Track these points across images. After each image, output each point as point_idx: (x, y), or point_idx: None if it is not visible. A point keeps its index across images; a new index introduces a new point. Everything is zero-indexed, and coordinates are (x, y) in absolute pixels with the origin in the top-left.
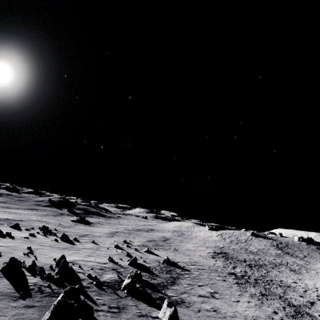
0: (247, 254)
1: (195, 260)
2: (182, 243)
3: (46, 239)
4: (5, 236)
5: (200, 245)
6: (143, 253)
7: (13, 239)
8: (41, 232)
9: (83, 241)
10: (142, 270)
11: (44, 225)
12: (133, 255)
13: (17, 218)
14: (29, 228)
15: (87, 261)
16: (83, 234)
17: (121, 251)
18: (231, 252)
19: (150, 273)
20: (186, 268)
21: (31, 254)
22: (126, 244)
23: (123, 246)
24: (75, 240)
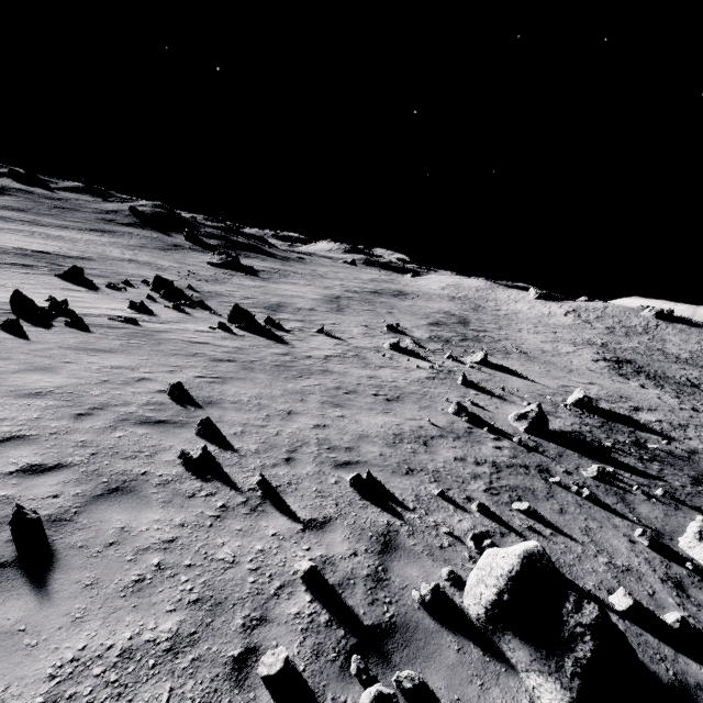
0: (678, 366)
1: (609, 388)
2: (509, 332)
3: (190, 322)
4: (50, 315)
5: (553, 339)
6: (482, 370)
7: (84, 333)
8: (159, 297)
9: (294, 329)
10: (588, 454)
11: (152, 273)
12: (473, 381)
13: (69, 251)
14: (117, 281)
15: (421, 436)
16: (270, 304)
17: (423, 363)
18: (639, 360)
19: (632, 472)
20: (651, 427)
21: (215, 442)
22: (399, 335)
23: (407, 346)
24: (269, 324)
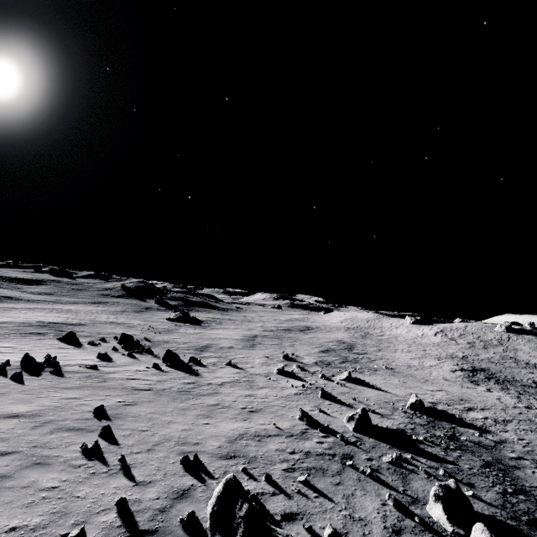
0: (527, 370)
1: (454, 393)
2: (385, 353)
3: (135, 364)
4: (43, 367)
5: (421, 355)
6: (345, 385)
7: (59, 378)
8: (121, 348)
9: (210, 363)
10: (399, 446)
11: (123, 331)
12: (333, 394)
13: (72, 320)
14: (97, 339)
15: (260, 435)
16: (200, 346)
17: (299, 383)
18: (492, 368)
19: (430, 458)
20: (474, 423)
21: (108, 440)
22: (291, 362)
23: (292, 370)
24: (192, 361)
